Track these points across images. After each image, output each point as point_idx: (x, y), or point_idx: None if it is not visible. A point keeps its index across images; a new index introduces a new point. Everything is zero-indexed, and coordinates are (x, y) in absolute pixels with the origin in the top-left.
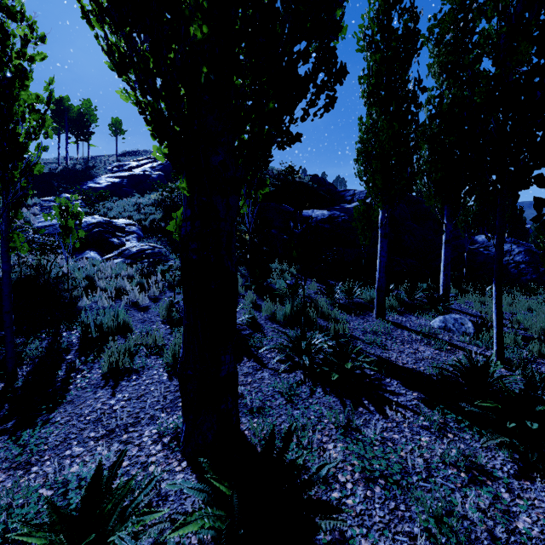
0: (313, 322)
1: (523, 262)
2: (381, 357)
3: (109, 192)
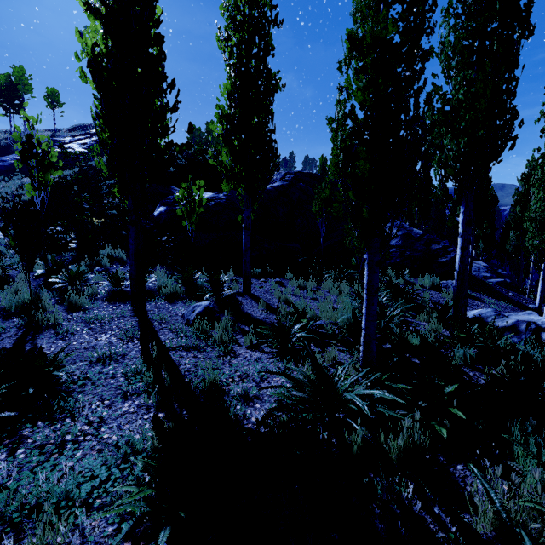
0: (46, 311)
1: (396, 246)
2: (37, 348)
3: (12, 171)
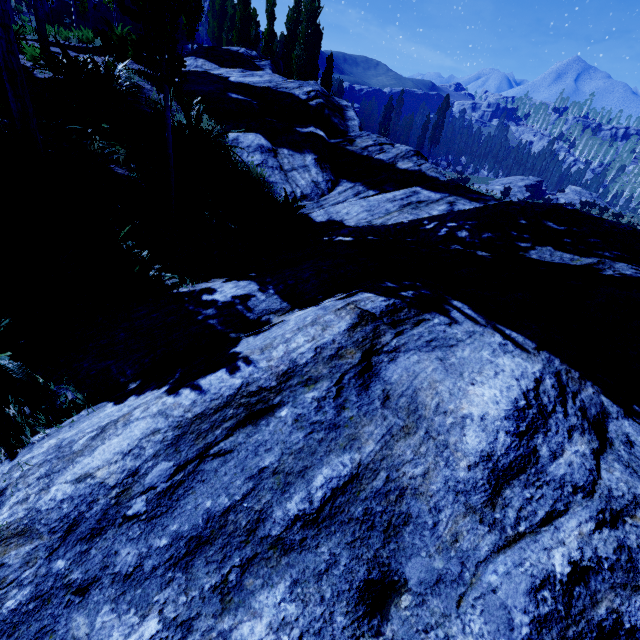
0: None
1: None
2: None
3: None
